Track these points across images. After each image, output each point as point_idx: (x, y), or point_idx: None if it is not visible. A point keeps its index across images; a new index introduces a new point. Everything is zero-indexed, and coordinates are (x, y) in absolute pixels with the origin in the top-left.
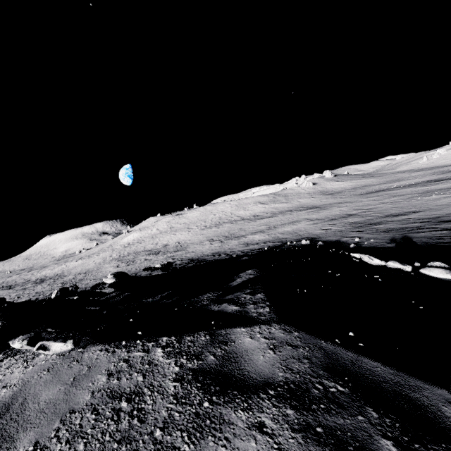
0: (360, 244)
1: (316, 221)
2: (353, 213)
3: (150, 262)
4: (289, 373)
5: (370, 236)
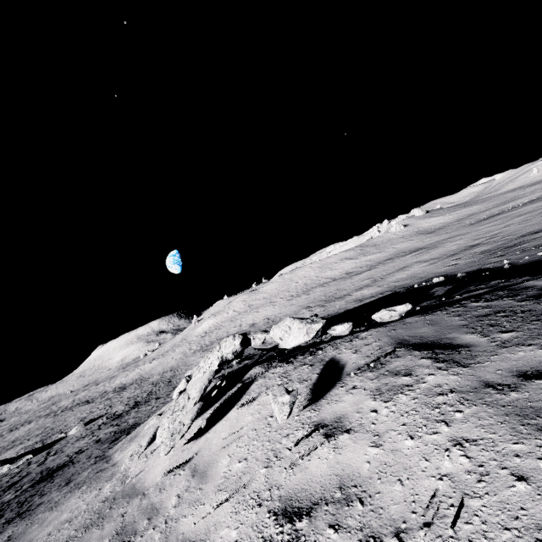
0: (514, 263)
1: (431, 261)
2: (476, 243)
3: None
4: None
5: (519, 256)
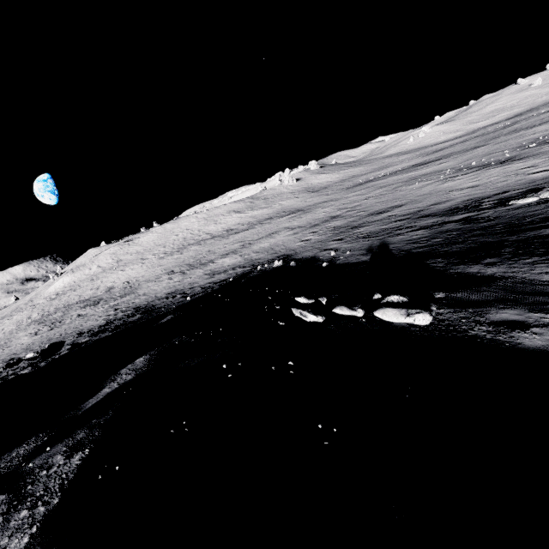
0: (335, 260)
1: (296, 230)
2: (337, 215)
3: (83, 319)
4: None
5: (348, 246)
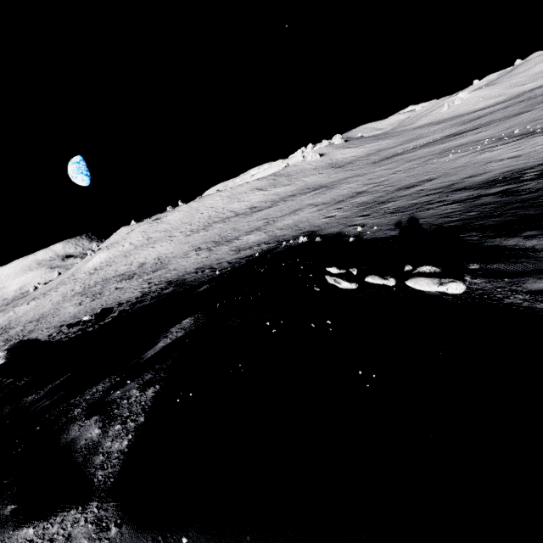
0: (361, 235)
1: (320, 207)
2: (363, 190)
3: (121, 292)
4: None
5: (375, 221)
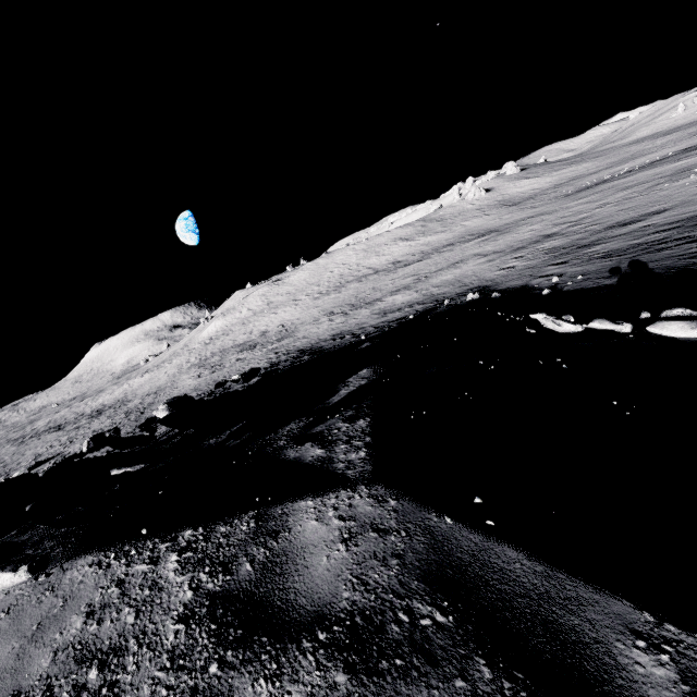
0: (560, 286)
1: (491, 256)
2: (552, 233)
3: (244, 363)
4: (360, 591)
5: (577, 270)
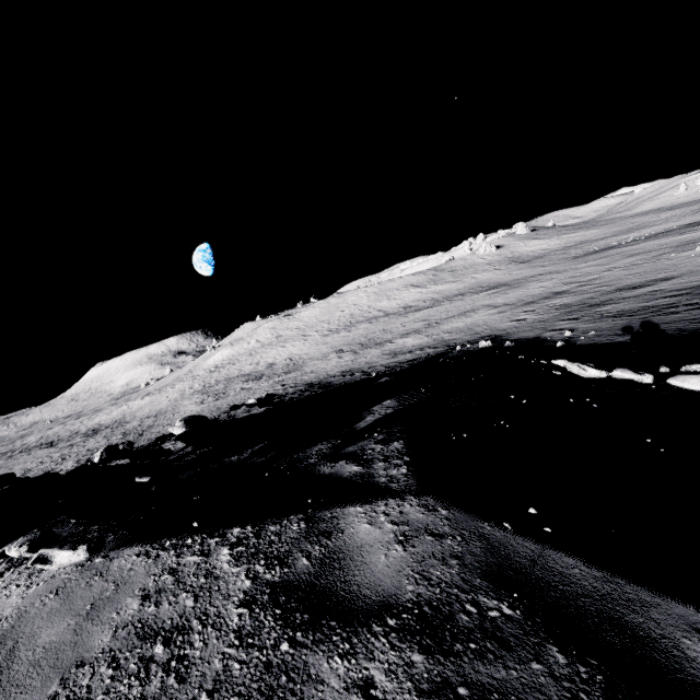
0: (573, 340)
1: (502, 308)
2: (562, 290)
3: (249, 393)
4: (424, 585)
5: (589, 326)
